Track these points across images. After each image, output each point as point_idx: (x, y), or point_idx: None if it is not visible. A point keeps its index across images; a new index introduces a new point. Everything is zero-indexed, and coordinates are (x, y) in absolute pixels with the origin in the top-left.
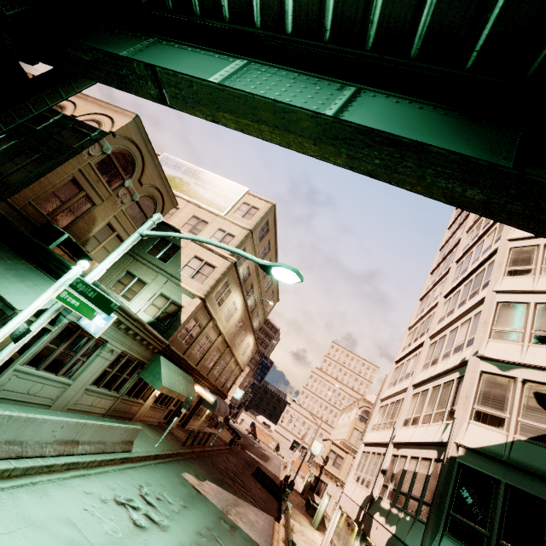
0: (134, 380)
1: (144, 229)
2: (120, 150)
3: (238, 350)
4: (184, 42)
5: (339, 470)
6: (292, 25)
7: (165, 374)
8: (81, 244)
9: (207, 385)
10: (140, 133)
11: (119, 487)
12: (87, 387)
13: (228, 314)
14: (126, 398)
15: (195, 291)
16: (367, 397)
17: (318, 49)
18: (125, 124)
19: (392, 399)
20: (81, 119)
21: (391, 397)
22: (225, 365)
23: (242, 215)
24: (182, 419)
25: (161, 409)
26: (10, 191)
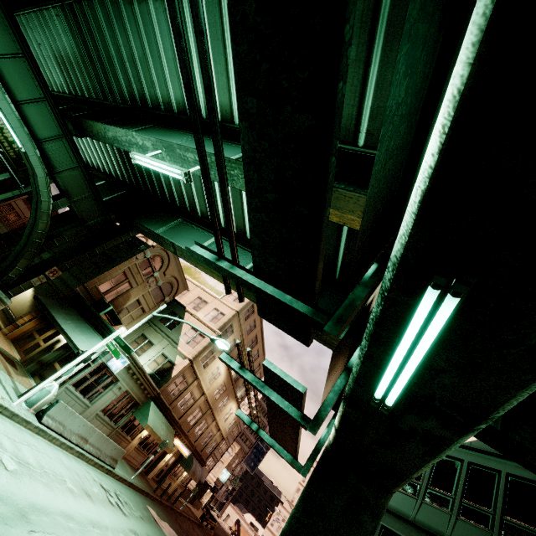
0: (129, 416)
1: (155, 312)
2: (156, 255)
3: (220, 414)
4: (194, 222)
5: None
6: (236, 230)
7: (151, 416)
8: (117, 312)
9: (187, 442)
10: None
11: (104, 481)
12: (98, 412)
13: (212, 377)
14: (120, 432)
15: (187, 354)
16: None
17: (246, 240)
18: None
19: None
20: (137, 235)
21: None
22: (206, 427)
23: (234, 299)
24: (160, 474)
25: (143, 453)
26: (87, 278)
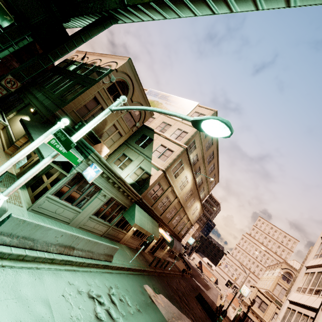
0: (119, 217)
1: (113, 106)
2: (120, 80)
3: (189, 210)
4: None
5: (264, 313)
6: None
7: (137, 217)
8: (99, 136)
9: (168, 230)
10: (131, 69)
11: (95, 284)
12: (90, 216)
13: (181, 184)
14: (115, 228)
15: (160, 166)
16: (289, 262)
17: None
18: (123, 63)
19: (318, 269)
20: (102, 66)
21: (317, 266)
22: (180, 219)
23: None
24: (152, 248)
25: (138, 239)
26: (64, 104)
